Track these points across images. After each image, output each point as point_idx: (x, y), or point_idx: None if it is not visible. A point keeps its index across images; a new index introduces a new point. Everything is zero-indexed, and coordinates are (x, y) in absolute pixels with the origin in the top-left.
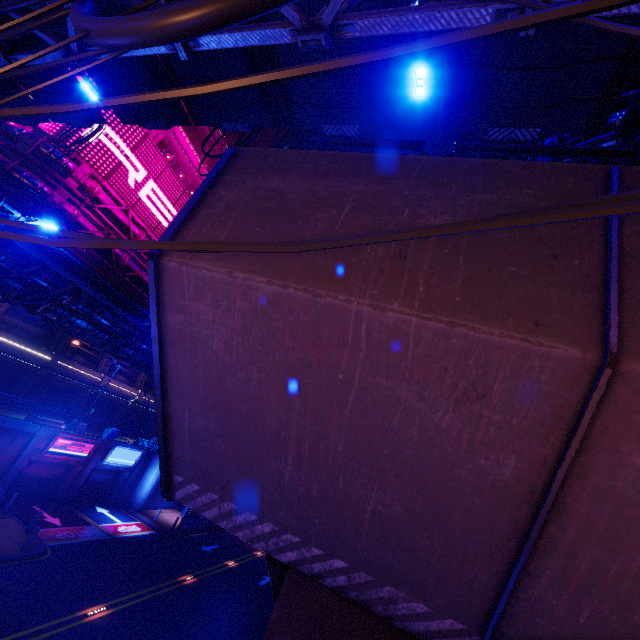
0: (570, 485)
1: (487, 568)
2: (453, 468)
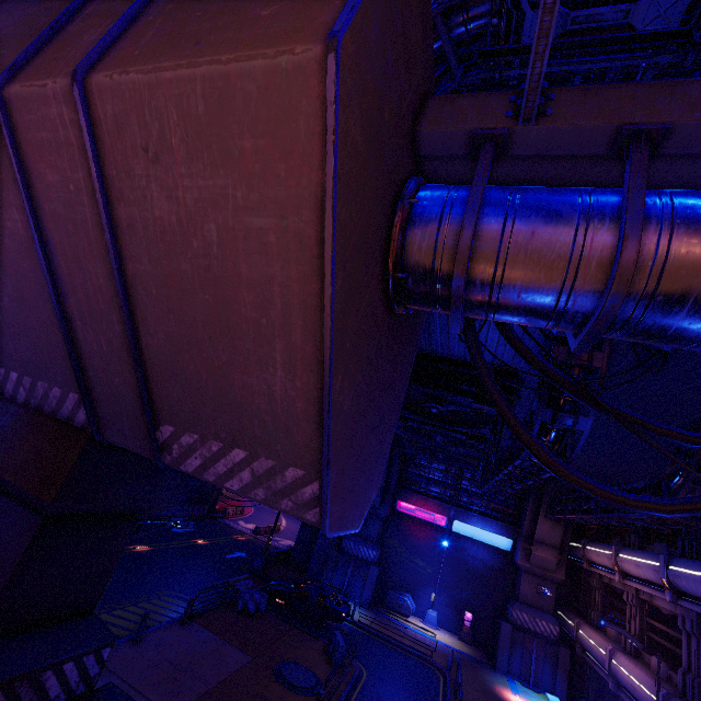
0: (43, 221)
1: (58, 329)
2: (4, 240)
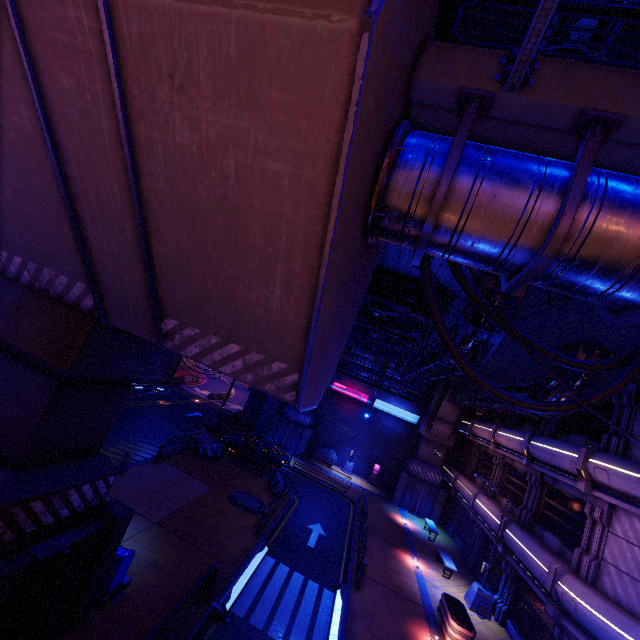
0: (54, 122)
1: (67, 225)
2: (8, 132)
